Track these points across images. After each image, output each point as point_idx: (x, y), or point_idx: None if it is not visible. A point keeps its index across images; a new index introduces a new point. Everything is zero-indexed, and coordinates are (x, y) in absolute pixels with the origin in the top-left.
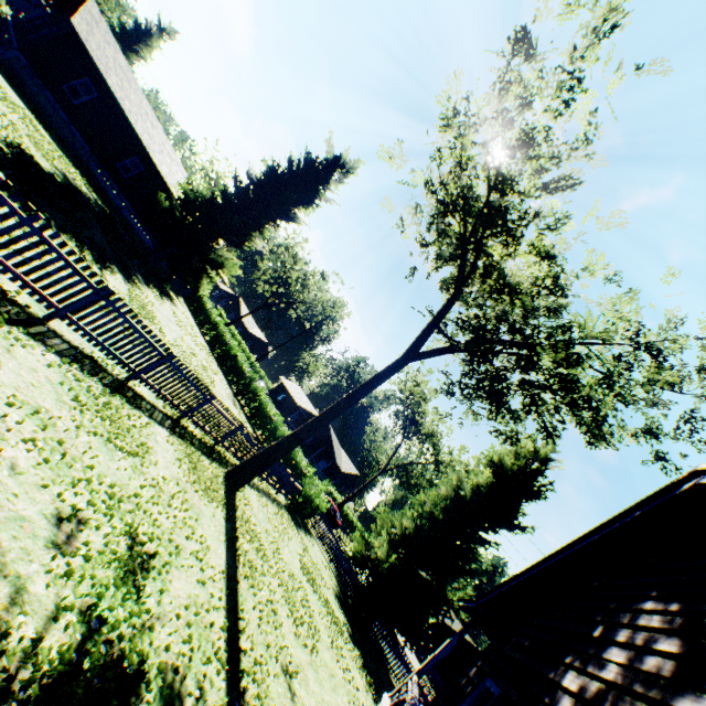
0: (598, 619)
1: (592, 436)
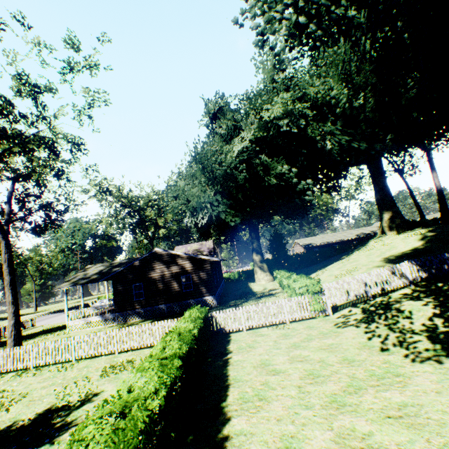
0: (148, 267)
1: (47, 208)
